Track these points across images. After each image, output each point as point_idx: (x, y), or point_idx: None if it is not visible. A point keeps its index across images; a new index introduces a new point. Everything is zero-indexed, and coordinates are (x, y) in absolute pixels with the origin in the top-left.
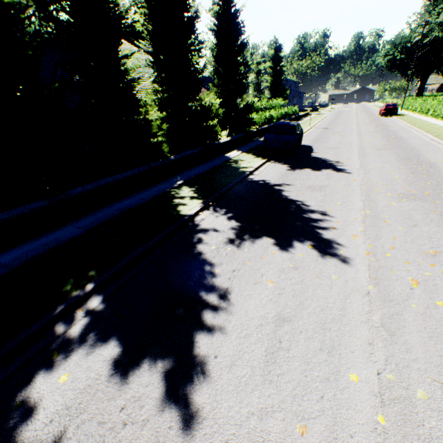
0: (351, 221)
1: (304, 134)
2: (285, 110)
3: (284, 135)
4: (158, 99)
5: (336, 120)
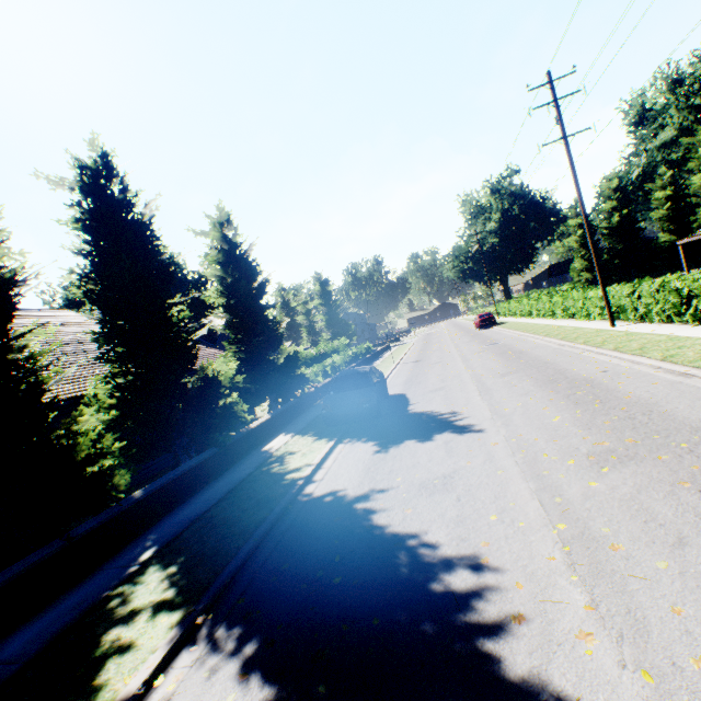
0: (545, 573)
1: (389, 377)
2: (354, 350)
3: (354, 390)
4: (113, 387)
5: (427, 347)
